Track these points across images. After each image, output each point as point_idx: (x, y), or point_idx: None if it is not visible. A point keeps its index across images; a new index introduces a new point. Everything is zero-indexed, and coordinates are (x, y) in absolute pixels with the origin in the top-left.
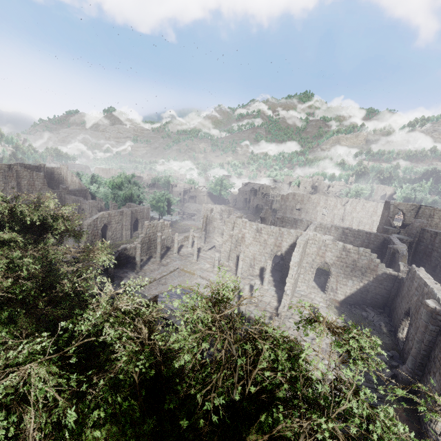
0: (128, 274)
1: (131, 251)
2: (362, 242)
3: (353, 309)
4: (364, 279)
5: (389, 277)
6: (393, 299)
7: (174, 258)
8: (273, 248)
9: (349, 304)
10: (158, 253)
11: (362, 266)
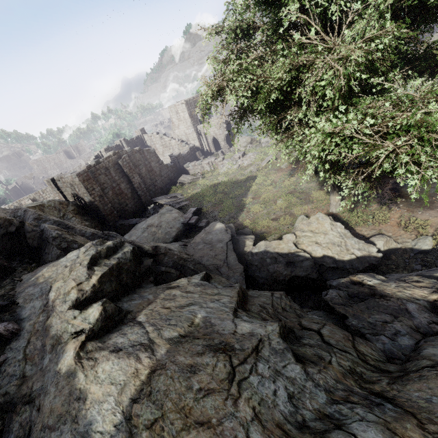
0: None
1: None
2: None
3: None
4: None
5: None
6: None
7: None
8: None
9: None
10: None
11: None
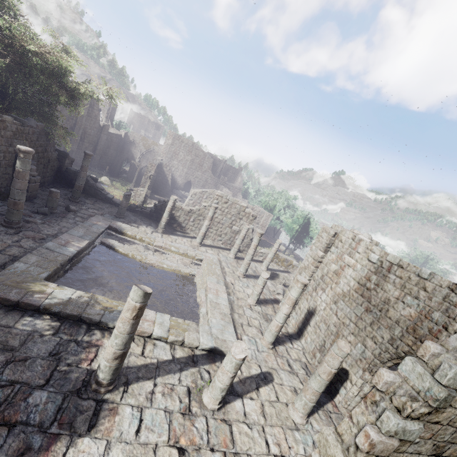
0: (146, 226)
1: (180, 214)
2: None
3: None
4: None
5: None
6: None
7: (224, 256)
8: (399, 335)
9: None
10: (201, 231)
11: None
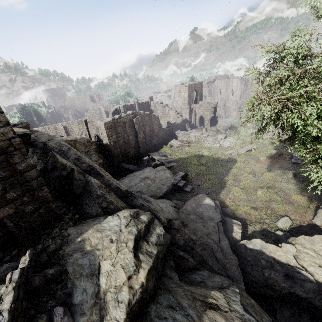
0: None
1: None
2: None
3: None
4: None
5: None
6: None
7: None
8: None
9: None
10: None
11: None
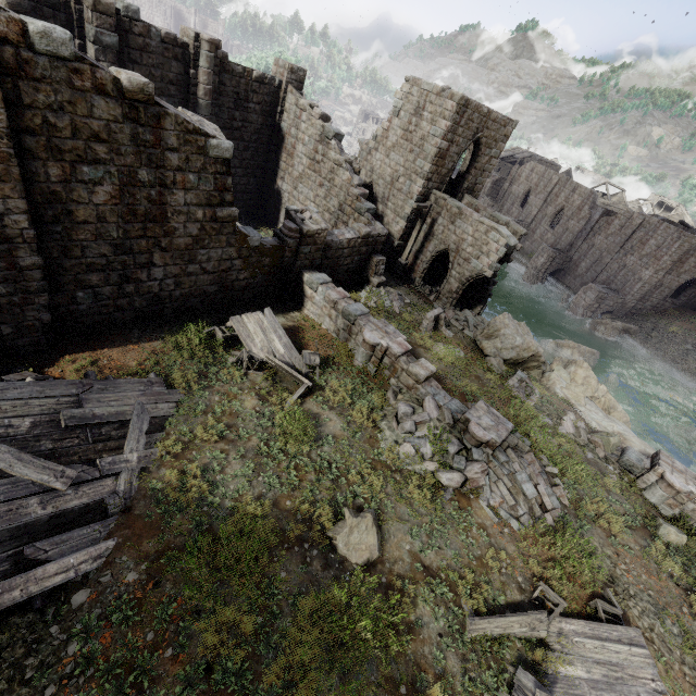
0: None
1: None
2: None
3: None
4: None
5: None
6: None
7: None
8: None
9: None
10: None
11: None
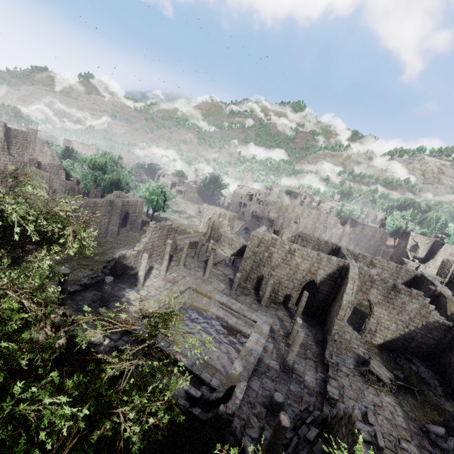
0: (127, 292)
1: (130, 260)
2: (390, 276)
3: (397, 358)
4: (411, 325)
5: (441, 326)
6: (443, 352)
7: (181, 271)
8: (305, 274)
9: (389, 351)
10: (164, 266)
11: (412, 310)
